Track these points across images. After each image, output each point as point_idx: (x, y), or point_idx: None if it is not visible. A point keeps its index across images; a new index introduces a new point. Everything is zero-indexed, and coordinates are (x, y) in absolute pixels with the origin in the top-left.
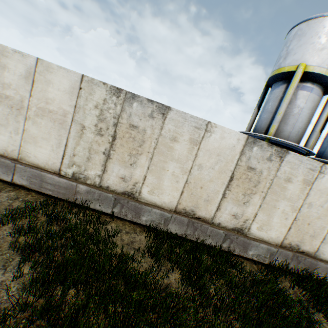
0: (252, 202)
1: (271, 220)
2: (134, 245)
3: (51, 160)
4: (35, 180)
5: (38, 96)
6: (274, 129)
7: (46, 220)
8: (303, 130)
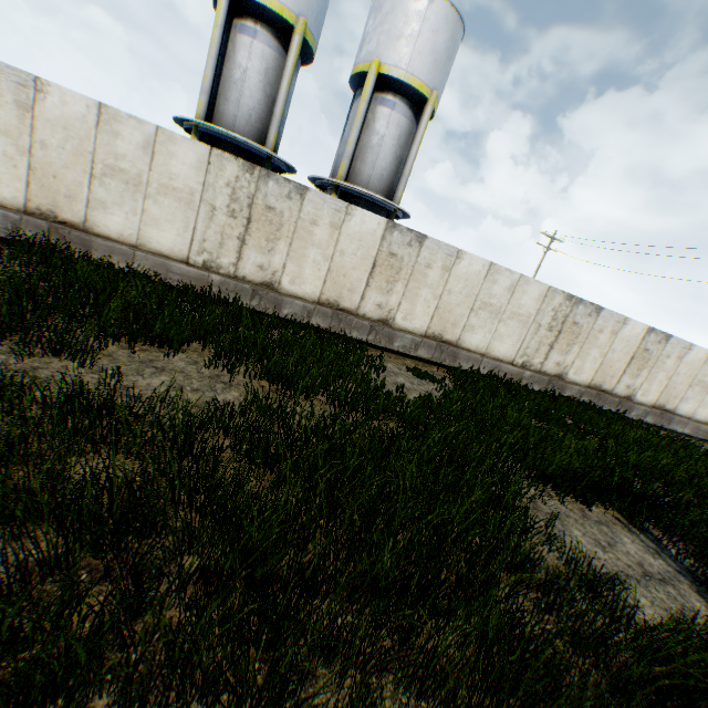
0: None
1: None
2: None
3: None
4: None
5: None
6: (202, 108)
7: None
8: (263, 117)
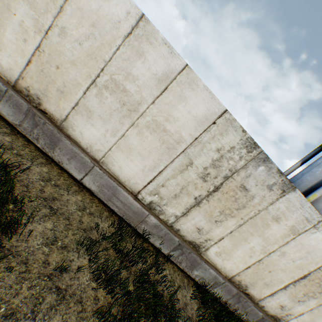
0: (306, 303)
1: None
2: (188, 310)
3: (135, 178)
4: (106, 190)
5: (161, 107)
6: (313, 198)
7: (114, 255)
8: None
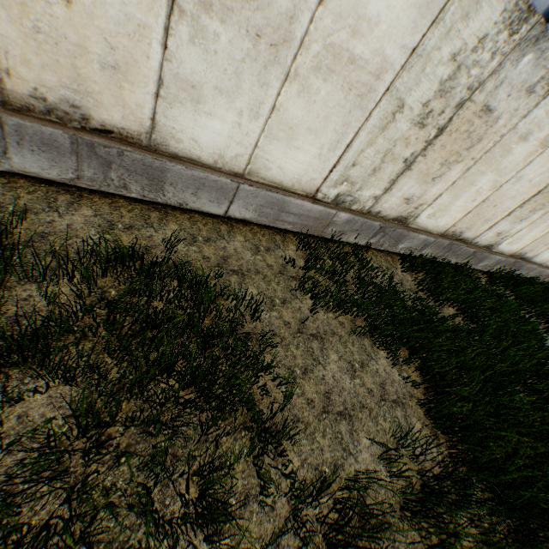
0: (529, 219)
1: (527, 234)
2: (405, 285)
3: (308, 174)
4: (269, 210)
5: (341, 4)
6: None
7: (322, 279)
8: None
